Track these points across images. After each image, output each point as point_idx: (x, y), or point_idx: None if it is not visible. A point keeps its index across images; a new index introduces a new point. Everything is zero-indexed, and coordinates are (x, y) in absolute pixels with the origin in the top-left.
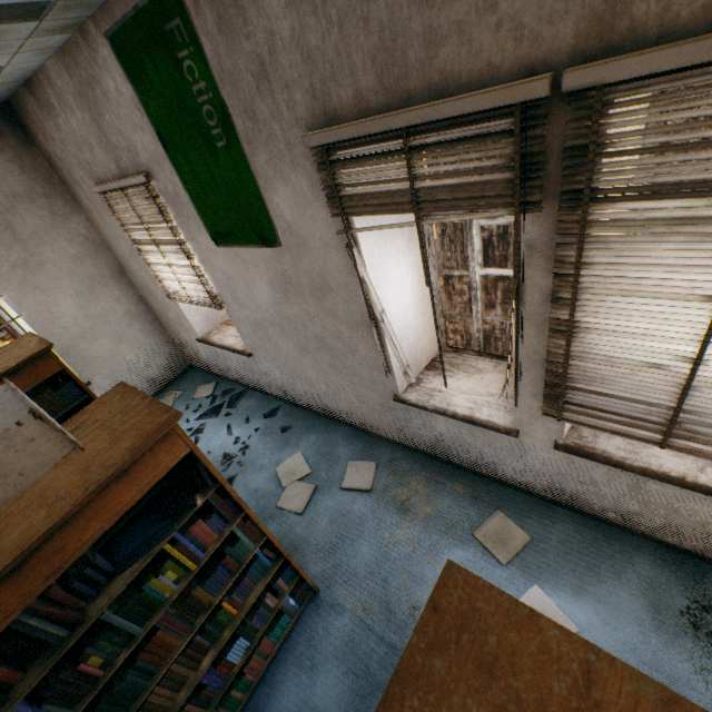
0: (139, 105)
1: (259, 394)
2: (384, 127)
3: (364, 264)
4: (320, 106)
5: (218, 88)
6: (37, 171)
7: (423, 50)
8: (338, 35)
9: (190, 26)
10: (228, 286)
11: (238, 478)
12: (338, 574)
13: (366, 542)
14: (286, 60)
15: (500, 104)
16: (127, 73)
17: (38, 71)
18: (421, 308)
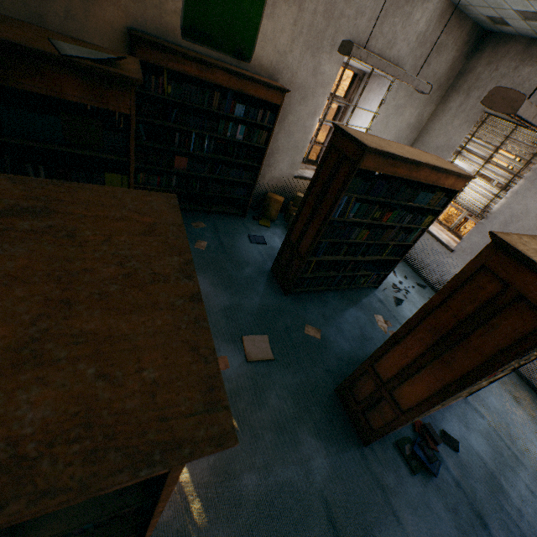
0: None
1: (411, 269)
2: None
3: None
4: None
5: None
6: (451, 71)
7: None
8: None
9: None
10: (513, 216)
11: (405, 303)
12: (477, 398)
13: (493, 397)
14: None
15: None
16: None
17: None
18: None
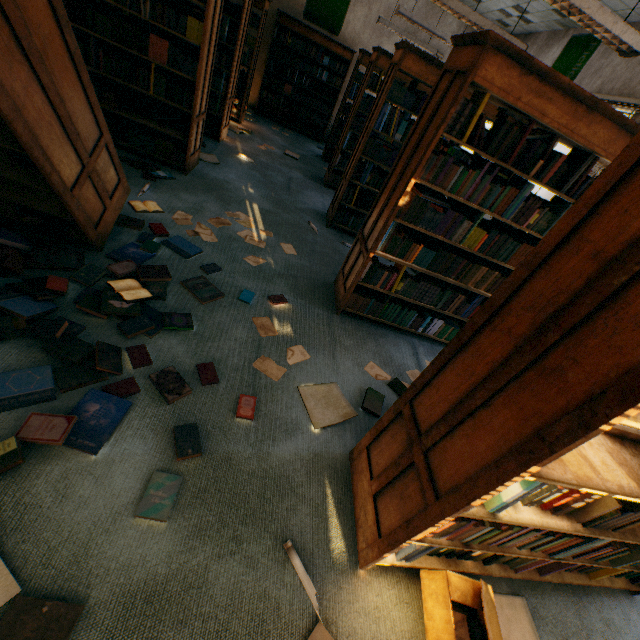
0: (554, 61)
1: None
2: (607, 99)
3: (554, 148)
4: (600, 88)
5: (582, 68)
6: None
7: (635, 84)
8: (624, 70)
9: (596, 47)
10: None
11: None
12: None
13: None
14: (607, 70)
15: (634, 103)
16: (563, 50)
17: (537, 33)
18: (547, 197)
